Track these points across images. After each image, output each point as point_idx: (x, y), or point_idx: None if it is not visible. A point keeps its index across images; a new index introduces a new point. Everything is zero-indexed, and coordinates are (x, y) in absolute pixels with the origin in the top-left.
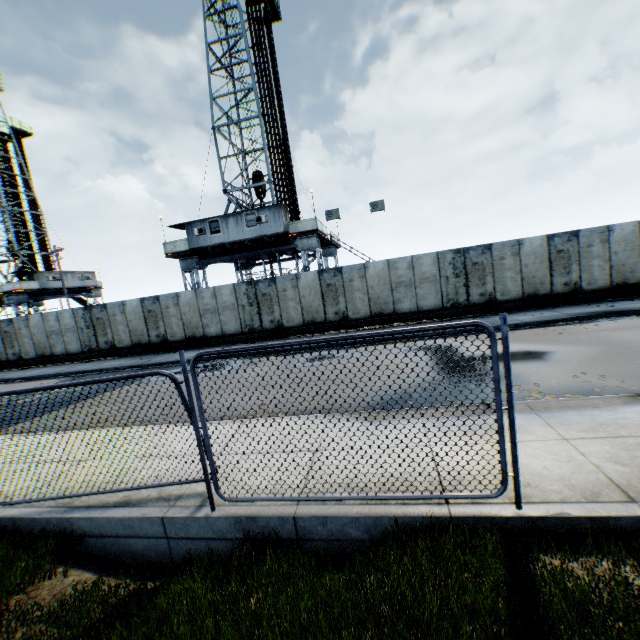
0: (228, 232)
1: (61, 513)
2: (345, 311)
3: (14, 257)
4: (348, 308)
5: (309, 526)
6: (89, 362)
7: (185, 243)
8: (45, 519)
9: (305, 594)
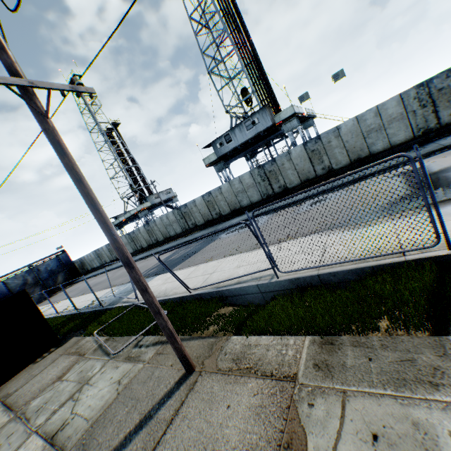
0: (236, 139)
1: (215, 290)
2: (329, 165)
3: (134, 192)
4: (331, 162)
5: (326, 278)
6: (187, 236)
7: (214, 155)
8: (210, 293)
9: (328, 296)
